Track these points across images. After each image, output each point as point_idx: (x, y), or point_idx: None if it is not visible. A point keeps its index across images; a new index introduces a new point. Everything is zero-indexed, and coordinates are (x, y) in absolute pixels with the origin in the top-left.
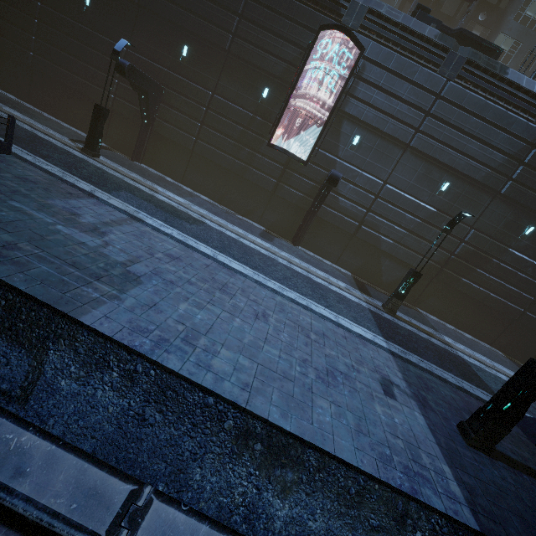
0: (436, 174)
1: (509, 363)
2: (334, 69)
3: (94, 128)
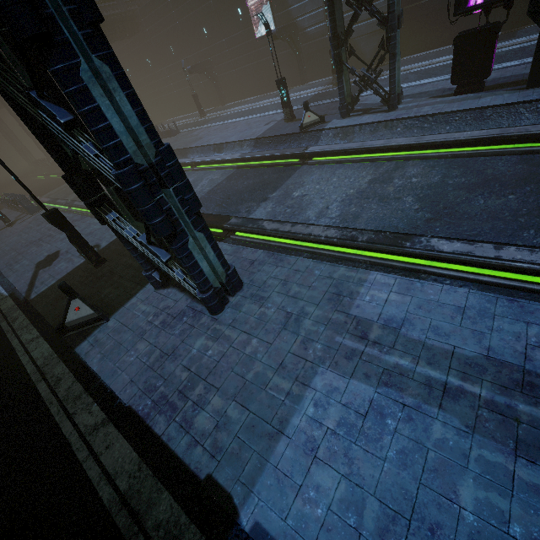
0: None
1: None
2: None
3: (197, 105)
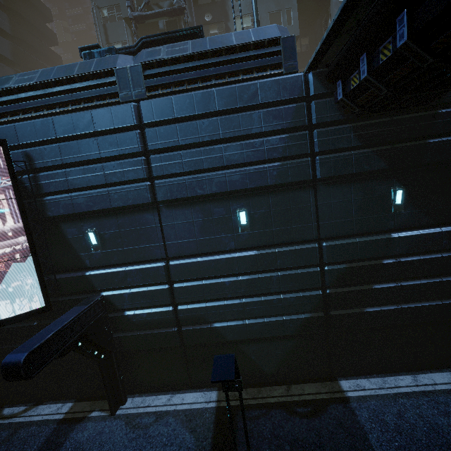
0: (219, 209)
1: None
2: None
3: None
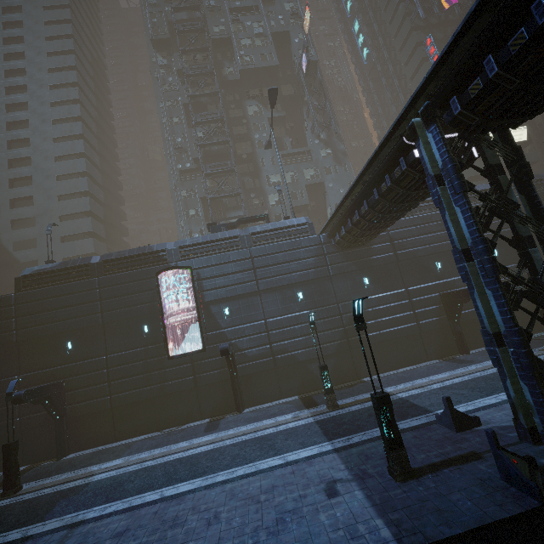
0: (289, 292)
1: (444, 366)
2: (182, 286)
3: (8, 467)
